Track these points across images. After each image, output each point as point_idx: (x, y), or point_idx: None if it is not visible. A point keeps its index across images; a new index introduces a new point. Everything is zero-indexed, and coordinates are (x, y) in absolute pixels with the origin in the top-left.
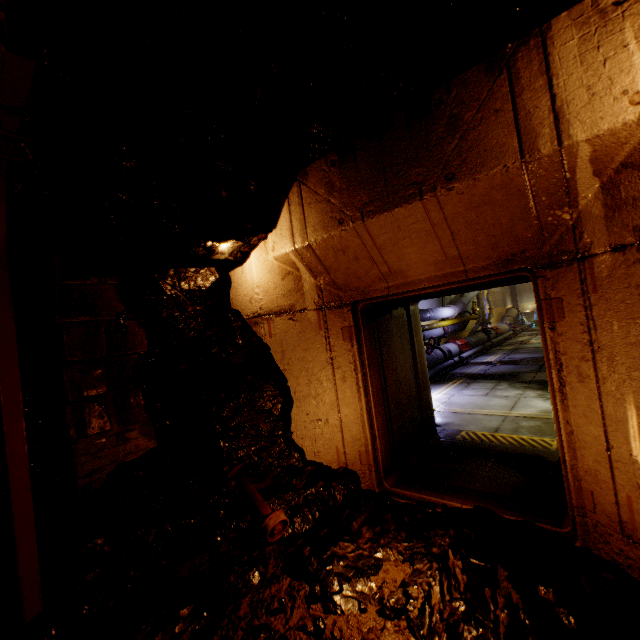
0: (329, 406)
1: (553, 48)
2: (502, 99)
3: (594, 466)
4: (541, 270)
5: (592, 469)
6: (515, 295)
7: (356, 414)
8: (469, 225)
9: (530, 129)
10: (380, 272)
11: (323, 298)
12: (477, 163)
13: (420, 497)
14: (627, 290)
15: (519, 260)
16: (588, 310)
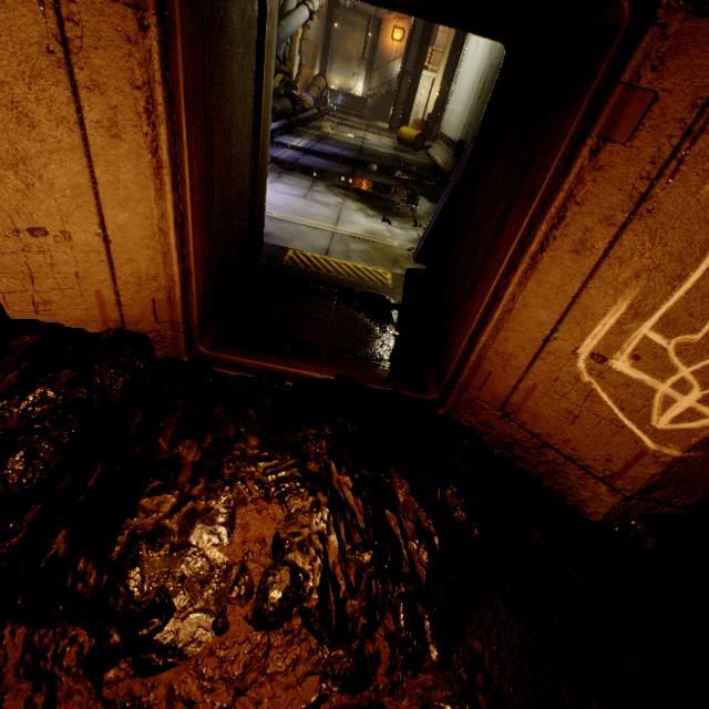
0: (69, 199)
1: None
2: None
3: (514, 351)
4: (673, 6)
5: (508, 354)
6: (327, 58)
7: (149, 228)
8: None
9: None
10: None
11: None
12: None
13: (261, 366)
14: None
15: None
16: (690, 140)
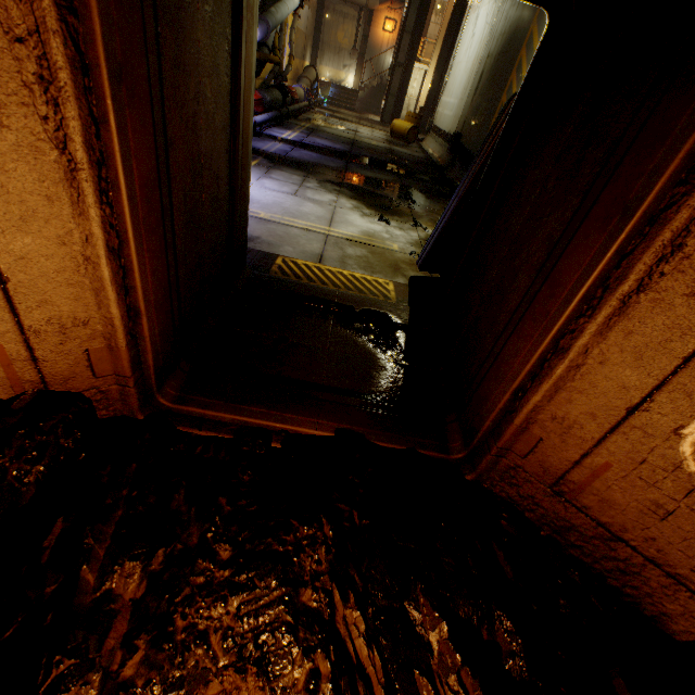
0: None
1: None
2: None
3: (579, 418)
4: None
5: (571, 420)
6: (317, 49)
7: (68, 257)
8: None
9: None
10: None
11: None
12: None
13: (239, 421)
14: None
15: None
16: None
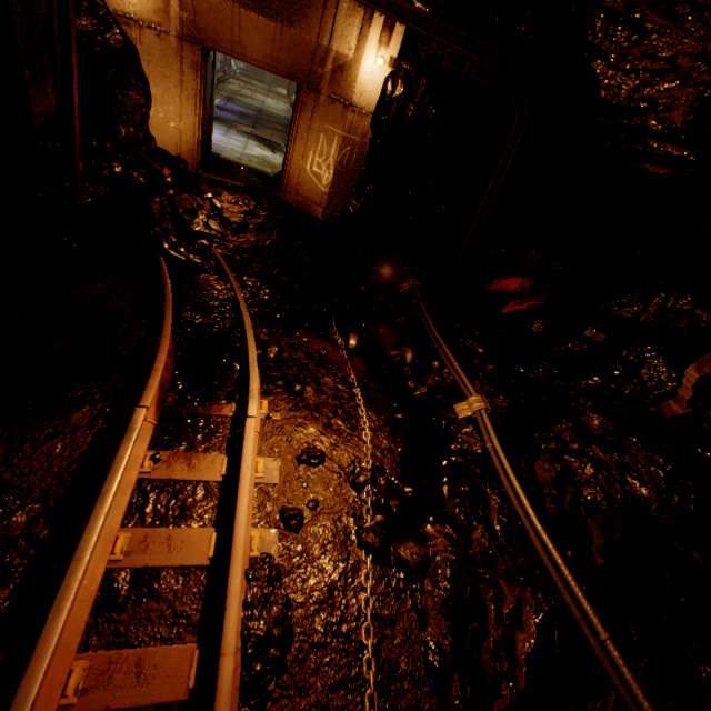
0: (176, 115)
1: (341, 2)
2: (321, 5)
3: (295, 171)
4: (305, 88)
5: (294, 172)
6: None
7: (192, 126)
8: (289, 50)
9: (324, 30)
10: (233, 40)
11: (184, 31)
12: (303, 27)
13: (220, 180)
14: (325, 113)
15: (299, 78)
16: (313, 114)
